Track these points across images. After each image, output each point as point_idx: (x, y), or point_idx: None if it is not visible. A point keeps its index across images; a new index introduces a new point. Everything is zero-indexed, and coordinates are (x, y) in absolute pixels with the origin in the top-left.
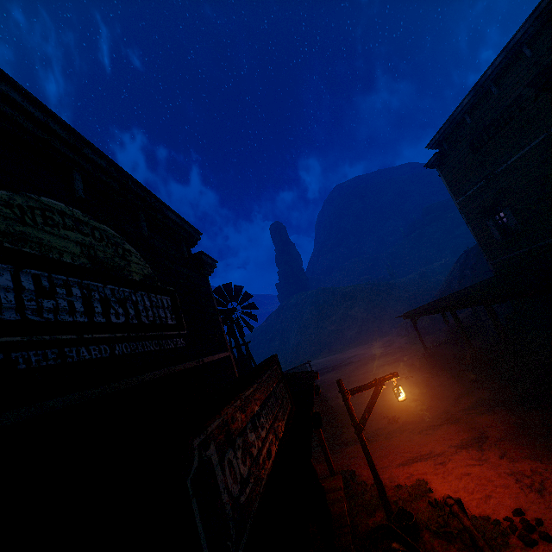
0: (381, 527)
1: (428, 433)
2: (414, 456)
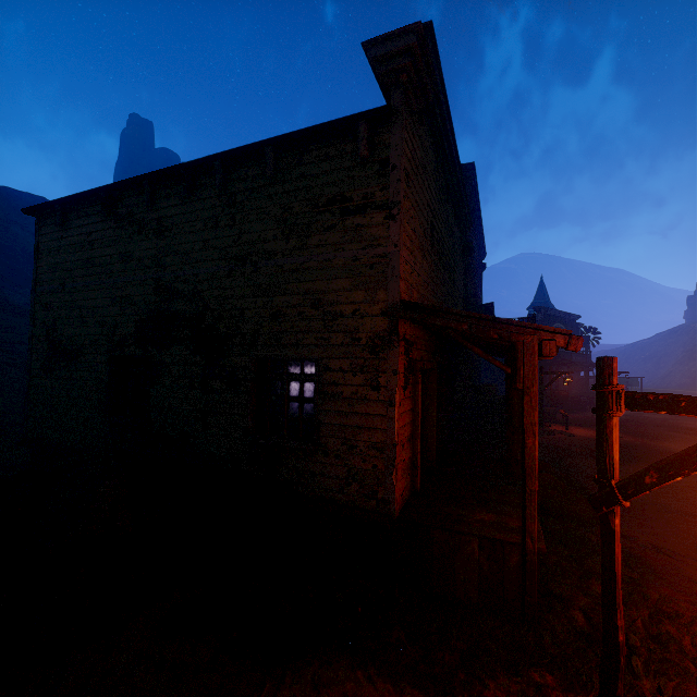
0: None
1: None
2: None
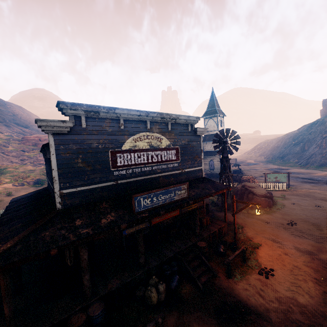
0: (225, 241)
1: (295, 237)
2: (273, 238)
